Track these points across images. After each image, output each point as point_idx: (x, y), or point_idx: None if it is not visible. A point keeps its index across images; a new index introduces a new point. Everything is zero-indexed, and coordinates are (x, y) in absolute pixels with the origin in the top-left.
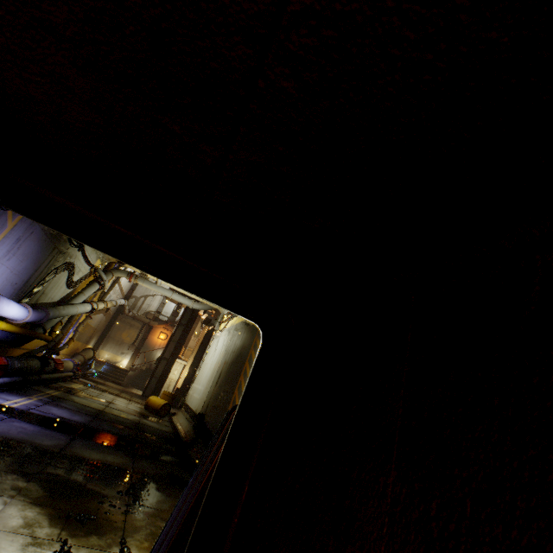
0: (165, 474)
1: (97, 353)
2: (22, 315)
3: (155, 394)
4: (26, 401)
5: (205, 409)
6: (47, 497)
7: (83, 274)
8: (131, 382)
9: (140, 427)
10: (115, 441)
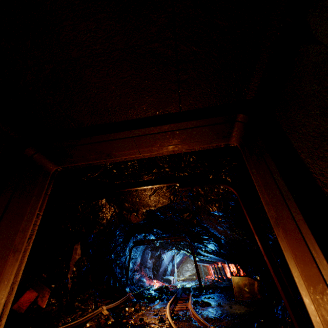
0: None
1: None
2: None
3: None
4: None
5: None
6: None
7: None
8: None
9: None
10: None
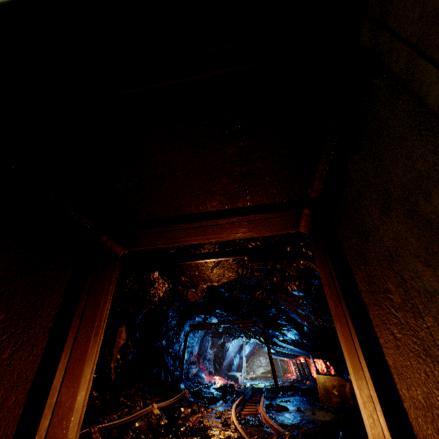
0: None
1: None
2: None
3: None
4: None
5: None
6: None
7: None
8: None
9: None
10: None
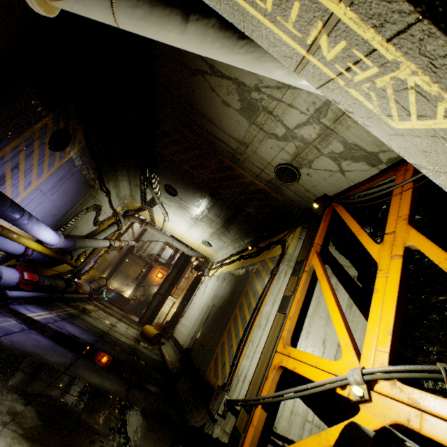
0: (155, 410)
1: (108, 282)
2: (55, 241)
3: (149, 323)
4: (47, 315)
5: (192, 346)
6: (39, 428)
7: (107, 216)
8: (131, 309)
9: (135, 352)
10: (113, 364)
